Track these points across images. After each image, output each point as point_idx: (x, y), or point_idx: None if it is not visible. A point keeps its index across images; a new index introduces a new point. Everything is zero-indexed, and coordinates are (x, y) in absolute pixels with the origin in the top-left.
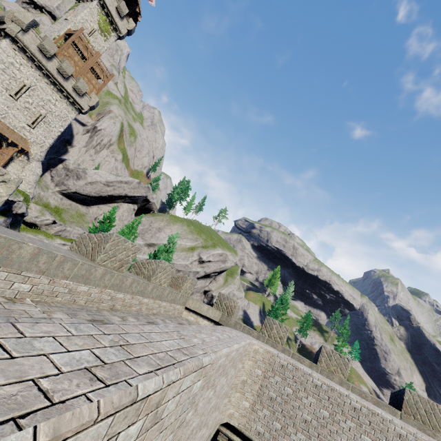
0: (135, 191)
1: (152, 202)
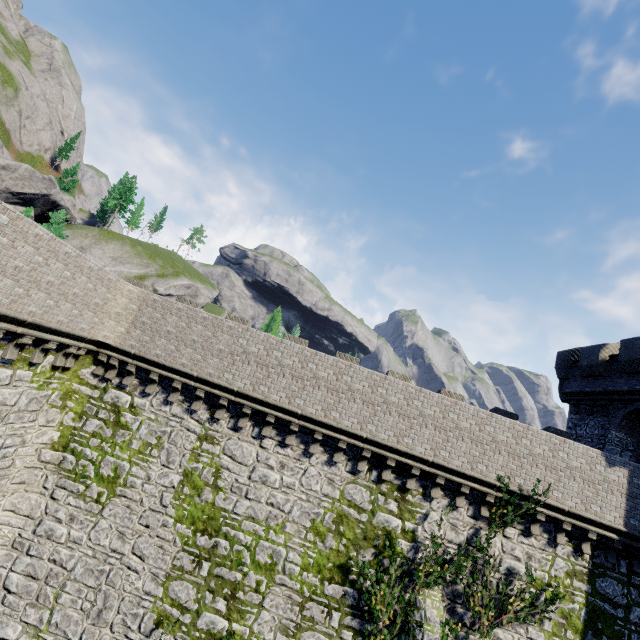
0: (25, 184)
1: (63, 207)
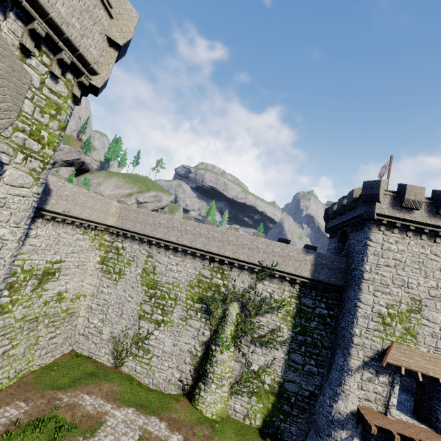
0: (68, 155)
1: (87, 163)
